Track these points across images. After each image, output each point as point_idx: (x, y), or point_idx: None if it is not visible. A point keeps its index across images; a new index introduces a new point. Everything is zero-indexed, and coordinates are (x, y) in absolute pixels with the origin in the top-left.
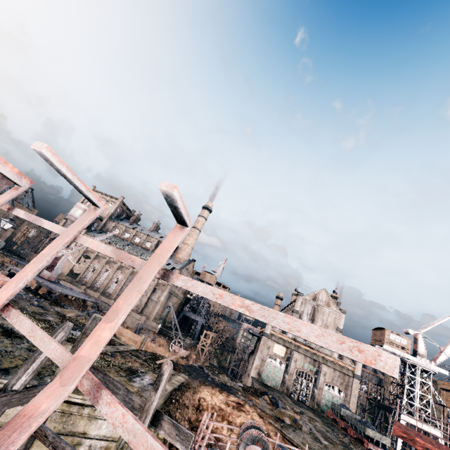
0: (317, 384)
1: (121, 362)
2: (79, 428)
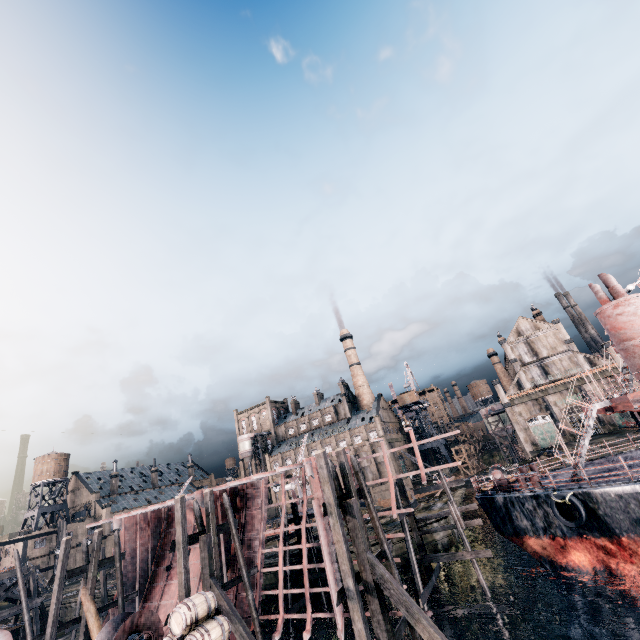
0: None
1: (415, 509)
2: (429, 539)
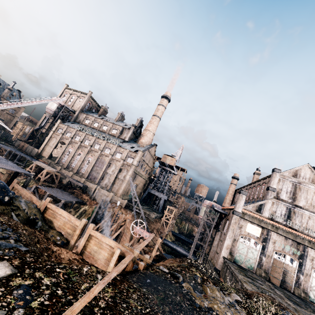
0: (303, 270)
1: None
2: None
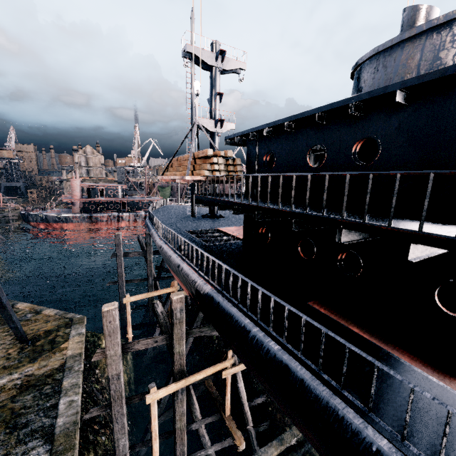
0: None
1: None
2: None
